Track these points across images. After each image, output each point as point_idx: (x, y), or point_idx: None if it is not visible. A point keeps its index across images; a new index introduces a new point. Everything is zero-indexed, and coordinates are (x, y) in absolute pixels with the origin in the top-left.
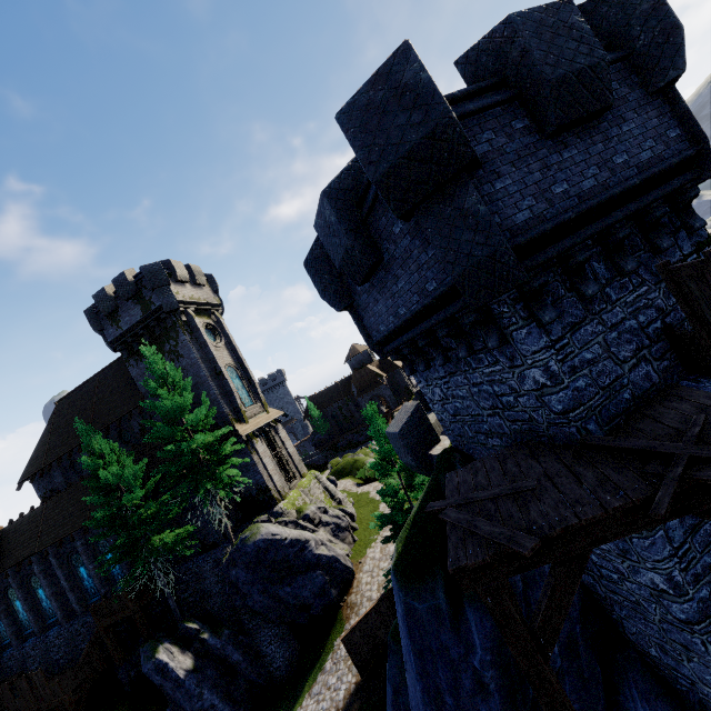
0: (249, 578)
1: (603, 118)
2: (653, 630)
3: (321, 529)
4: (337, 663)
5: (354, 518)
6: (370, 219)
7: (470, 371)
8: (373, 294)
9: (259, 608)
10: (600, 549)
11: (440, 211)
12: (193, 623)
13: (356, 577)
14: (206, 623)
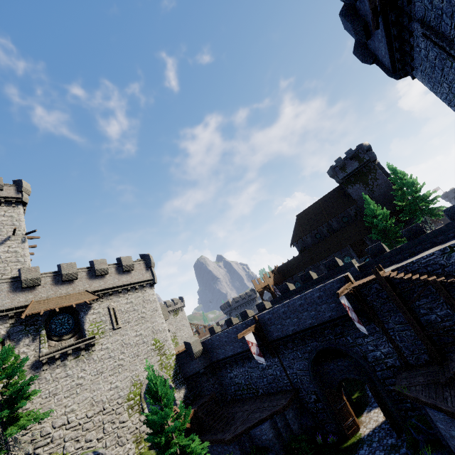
0: None
1: None
2: None
3: None
4: None
5: None
6: None
7: None
8: None
9: None
10: None
11: None
12: None
13: None
14: None
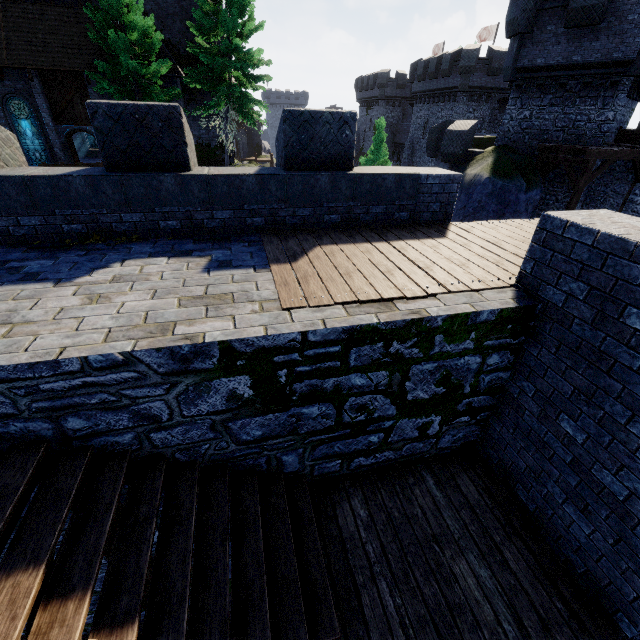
0: None
1: None
2: None
3: None
4: None
5: None
6: None
7: (570, 106)
8: (560, 39)
9: None
10: (556, 192)
11: None
12: None
13: None
14: None
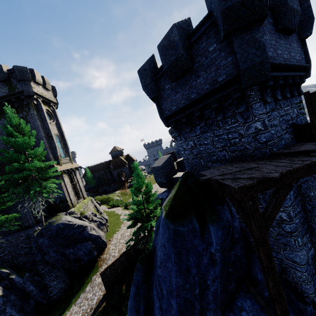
0: (50, 243)
1: (289, 37)
2: (271, 241)
3: (92, 223)
4: (93, 287)
5: (107, 221)
6: (194, 44)
7: (217, 129)
8: (176, 89)
9: (52, 260)
10: None
11: (244, 37)
12: (6, 269)
13: (107, 246)
14: (13, 270)
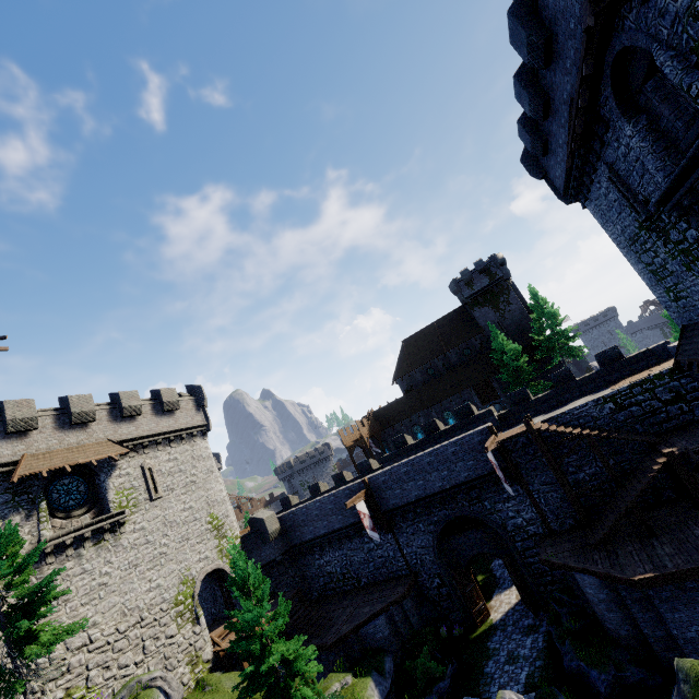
0: None
1: None
2: None
3: None
4: None
5: None
6: None
7: None
8: None
9: None
10: None
11: None
12: None
13: None
14: None
